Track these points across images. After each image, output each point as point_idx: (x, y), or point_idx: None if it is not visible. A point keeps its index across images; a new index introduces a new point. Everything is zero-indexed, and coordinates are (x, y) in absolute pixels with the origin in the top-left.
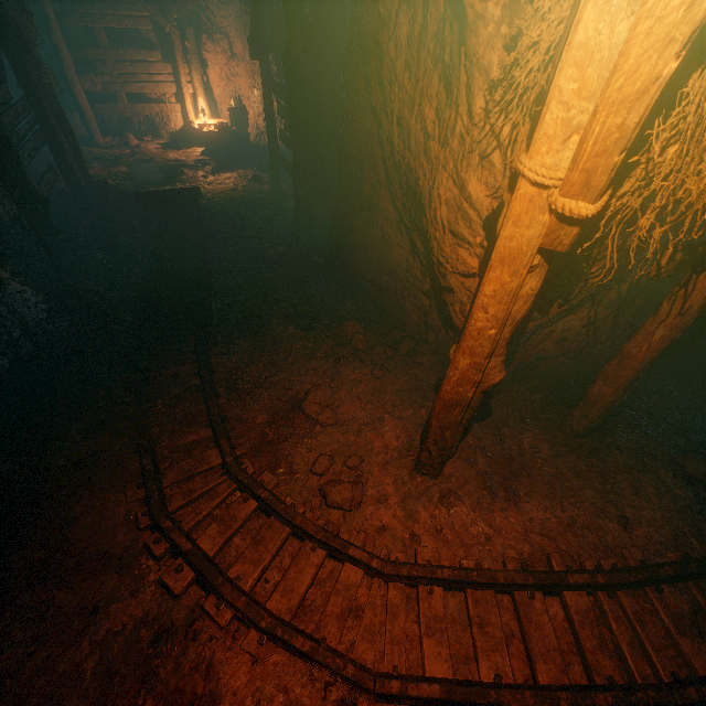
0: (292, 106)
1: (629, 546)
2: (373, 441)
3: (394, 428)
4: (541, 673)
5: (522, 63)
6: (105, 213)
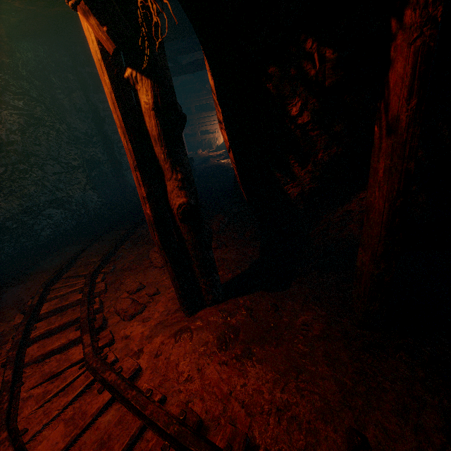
0: None
1: None
2: None
3: None
4: None
5: None
6: None
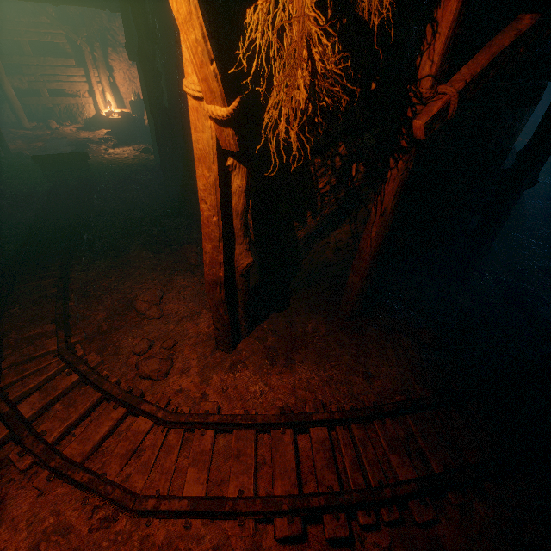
0: (148, 89)
1: (368, 393)
2: (189, 329)
3: (209, 319)
4: (277, 487)
5: None
6: (14, 174)
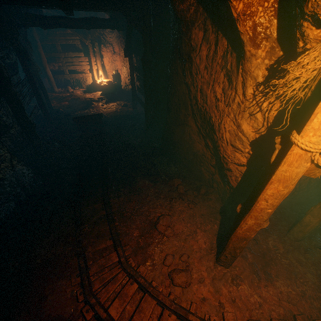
0: (145, 79)
1: None
2: (193, 245)
3: (202, 237)
4: None
5: (289, 85)
6: (59, 125)
